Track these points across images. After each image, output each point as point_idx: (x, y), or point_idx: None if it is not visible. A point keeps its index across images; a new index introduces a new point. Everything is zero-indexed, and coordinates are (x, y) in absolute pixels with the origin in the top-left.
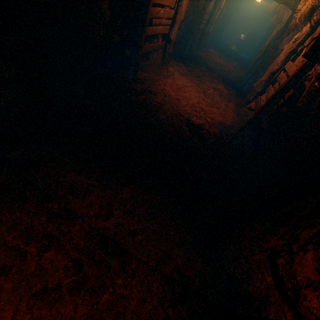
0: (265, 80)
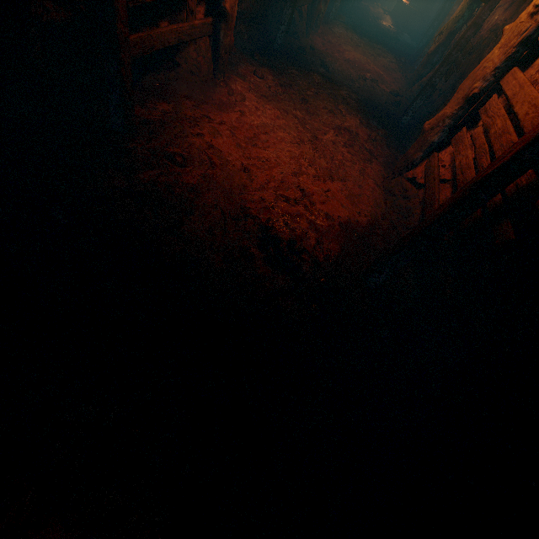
0: (452, 115)
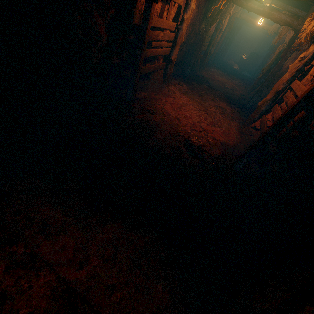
0: (270, 99)
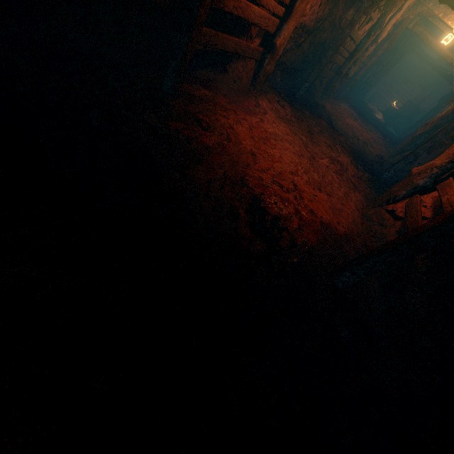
0: (441, 166)
